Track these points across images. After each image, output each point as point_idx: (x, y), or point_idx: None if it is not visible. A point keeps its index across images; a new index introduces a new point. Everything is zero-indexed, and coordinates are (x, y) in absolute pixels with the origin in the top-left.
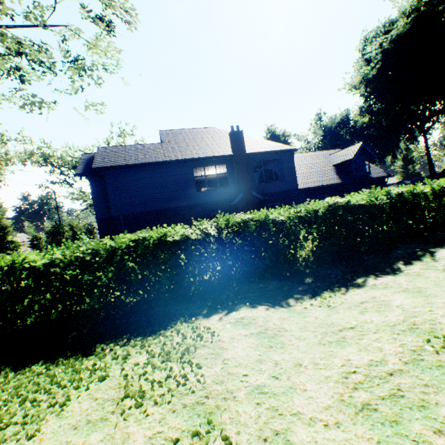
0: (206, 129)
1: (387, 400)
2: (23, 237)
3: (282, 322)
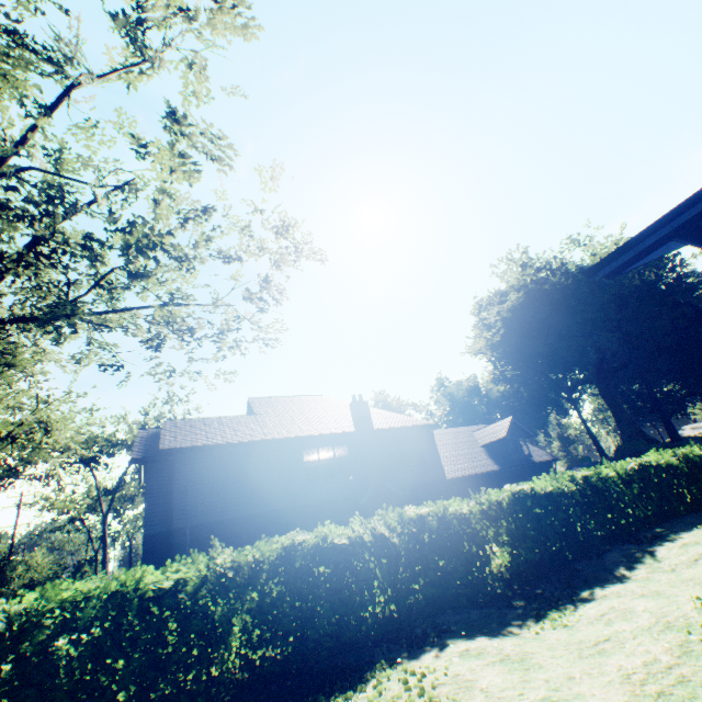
0: (312, 397)
1: (678, 686)
2: None
3: (521, 647)
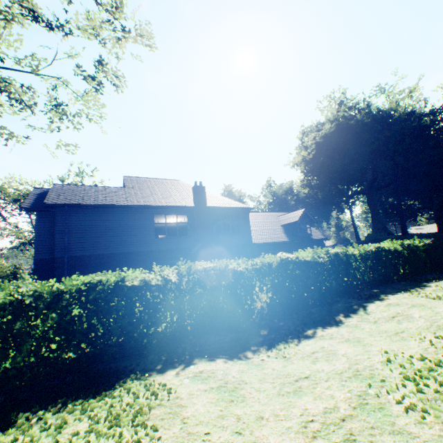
0: (171, 181)
1: None
2: None
3: (242, 375)
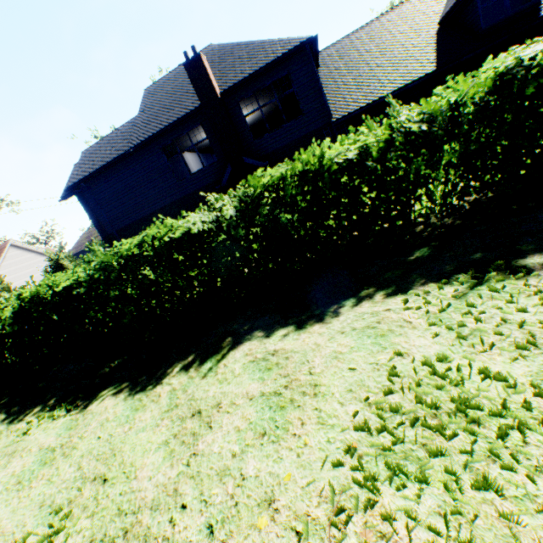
0: None
1: None
2: None
3: None
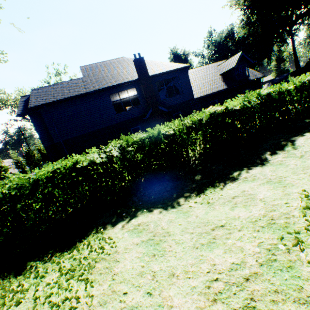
0: (117, 60)
1: None
2: (9, 162)
3: (169, 226)
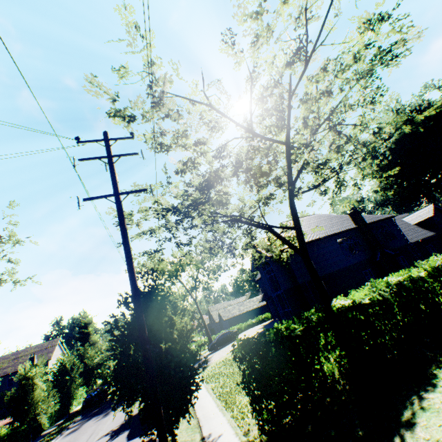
0: (311, 216)
1: None
2: None
3: None
